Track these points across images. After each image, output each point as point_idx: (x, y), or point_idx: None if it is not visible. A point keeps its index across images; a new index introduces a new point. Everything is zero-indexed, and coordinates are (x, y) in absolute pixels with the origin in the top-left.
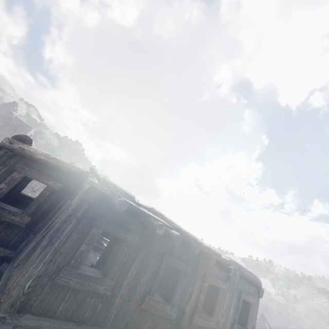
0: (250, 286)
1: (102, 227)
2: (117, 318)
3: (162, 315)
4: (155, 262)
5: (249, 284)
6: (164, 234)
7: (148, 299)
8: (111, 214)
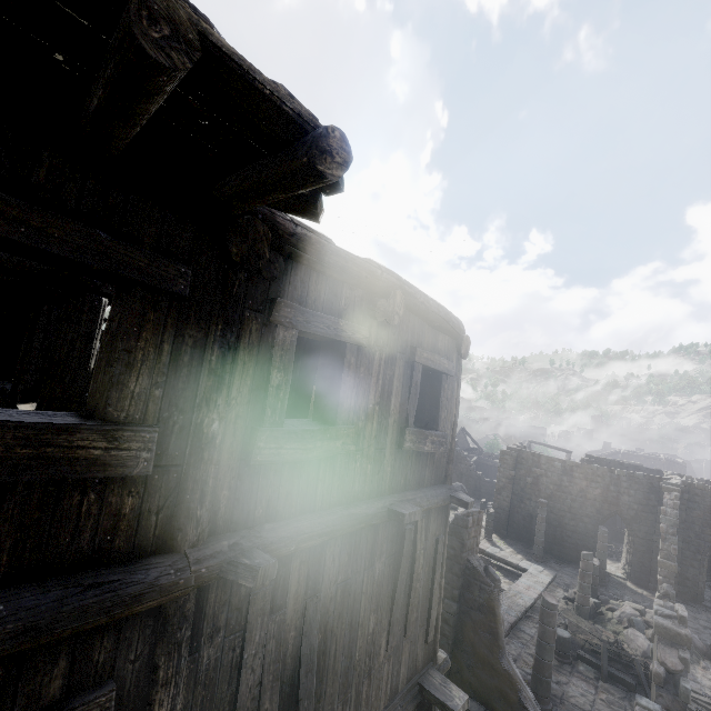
0: (438, 336)
1: None
2: None
3: (51, 477)
4: None
5: (434, 330)
6: None
7: None
8: None
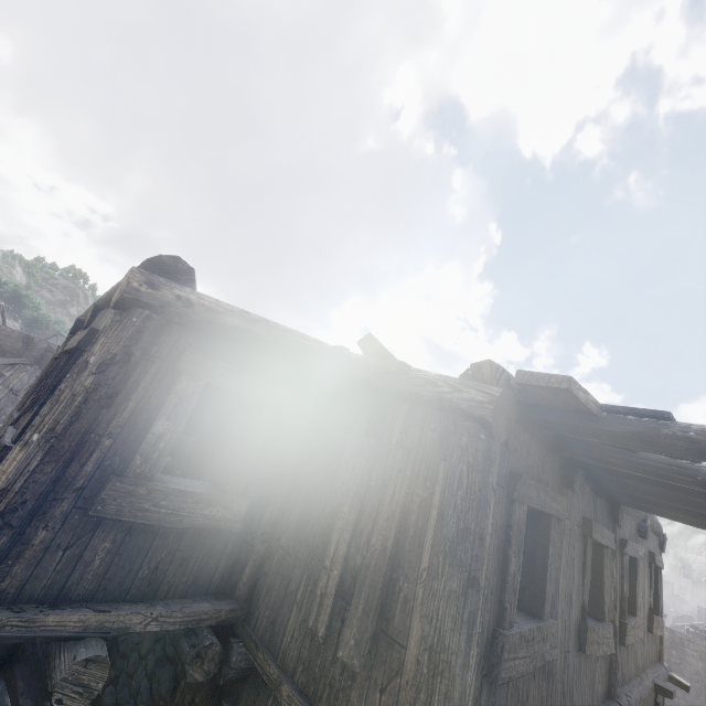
0: (653, 537)
1: (526, 500)
2: (563, 697)
3: (604, 653)
4: (578, 546)
5: (652, 532)
6: (685, 488)
7: (590, 632)
8: (525, 457)
